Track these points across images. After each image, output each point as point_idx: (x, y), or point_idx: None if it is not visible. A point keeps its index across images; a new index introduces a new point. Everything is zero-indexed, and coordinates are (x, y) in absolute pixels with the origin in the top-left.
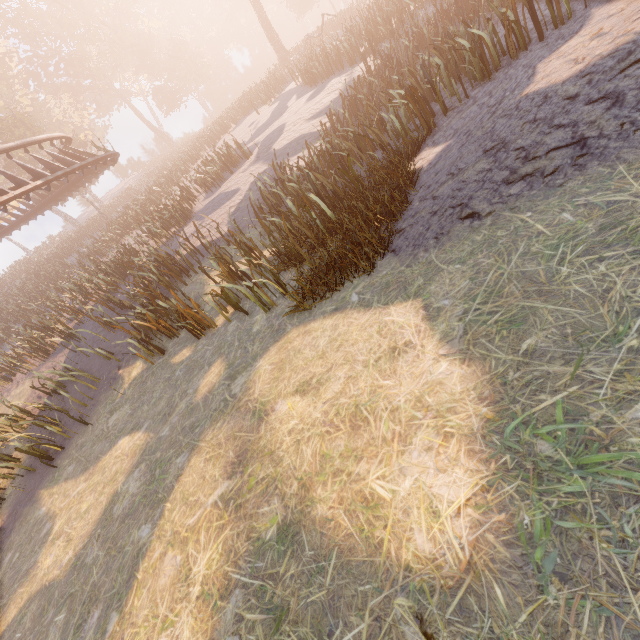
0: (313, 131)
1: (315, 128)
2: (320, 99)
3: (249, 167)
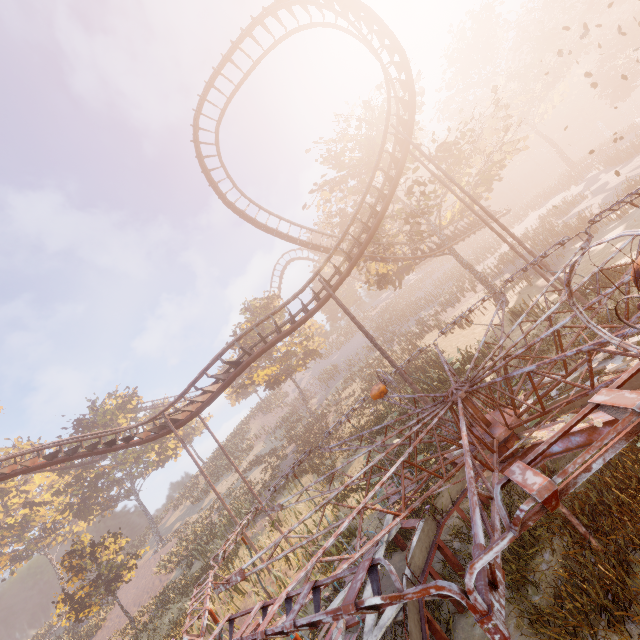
0: (636, 174)
1: (637, 172)
2: (632, 165)
3: (591, 199)
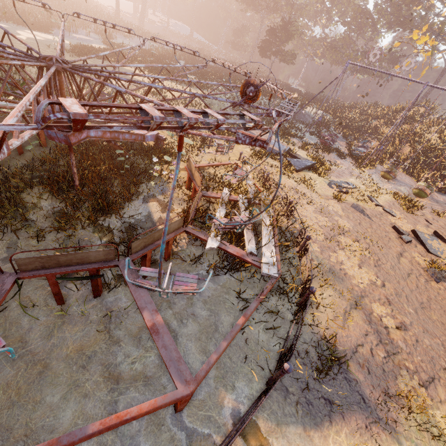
0: None
1: None
2: None
3: None
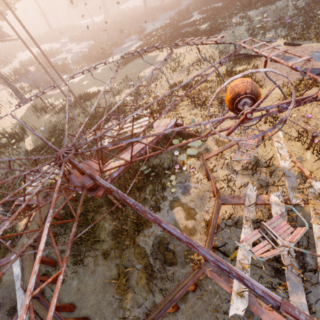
0: (84, 50)
1: (84, 50)
2: (81, 45)
3: (66, 54)
